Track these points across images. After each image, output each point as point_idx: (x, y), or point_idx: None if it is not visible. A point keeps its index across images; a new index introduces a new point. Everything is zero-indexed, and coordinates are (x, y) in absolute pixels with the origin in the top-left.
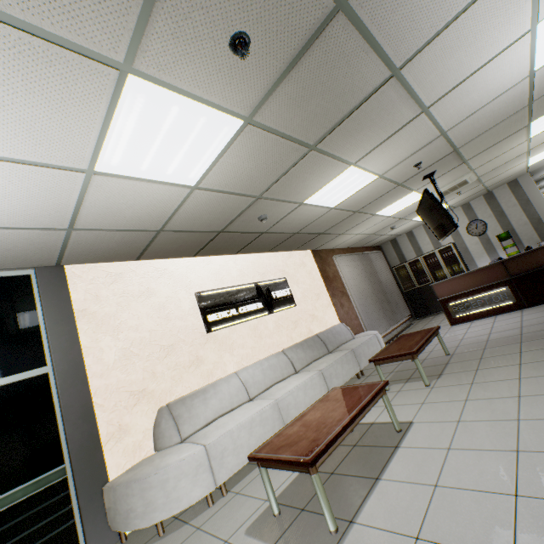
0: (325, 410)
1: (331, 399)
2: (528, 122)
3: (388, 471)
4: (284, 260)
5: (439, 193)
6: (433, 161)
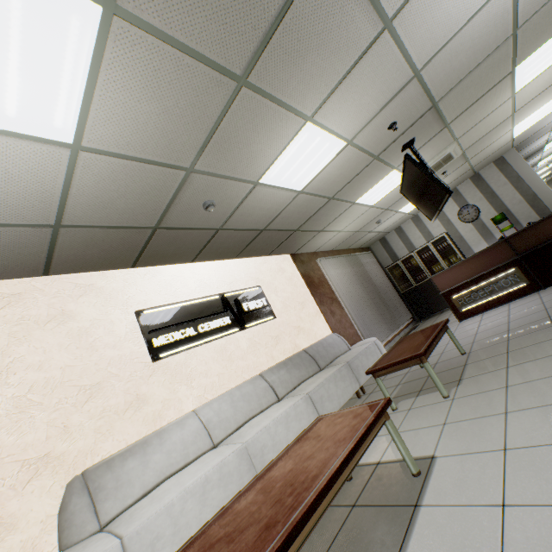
0: (299, 458)
1: (312, 437)
2: (512, 67)
3: None
4: (257, 266)
5: (422, 162)
6: (410, 121)
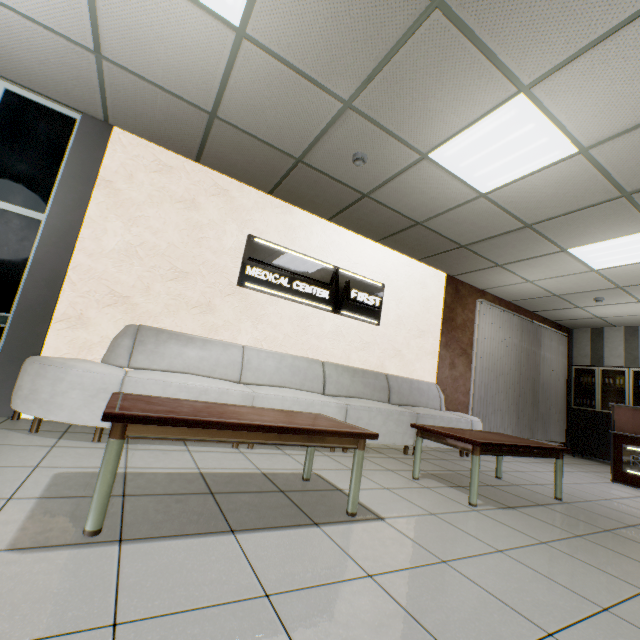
0: (256, 412)
1: (288, 413)
2: None
3: (257, 534)
4: (396, 264)
5: None
6: None
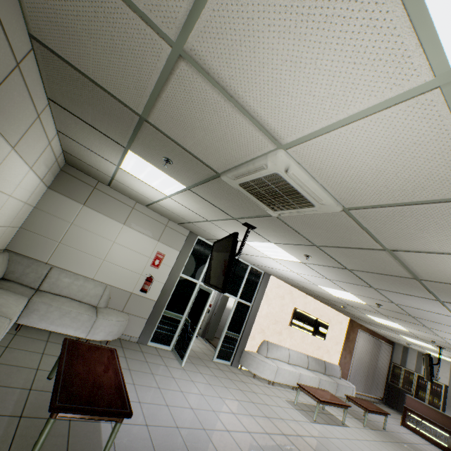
0: (324, 393)
1: (326, 392)
2: None
3: (334, 426)
4: (334, 315)
5: (439, 359)
6: (444, 345)
